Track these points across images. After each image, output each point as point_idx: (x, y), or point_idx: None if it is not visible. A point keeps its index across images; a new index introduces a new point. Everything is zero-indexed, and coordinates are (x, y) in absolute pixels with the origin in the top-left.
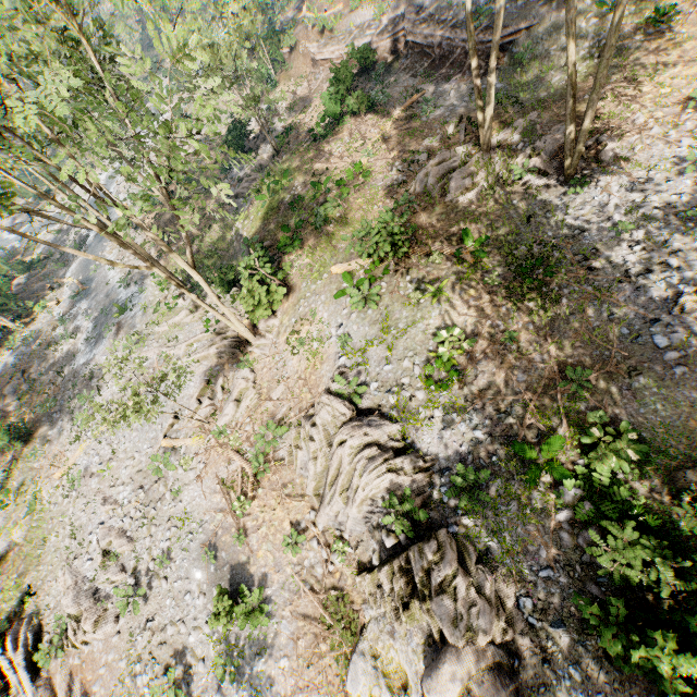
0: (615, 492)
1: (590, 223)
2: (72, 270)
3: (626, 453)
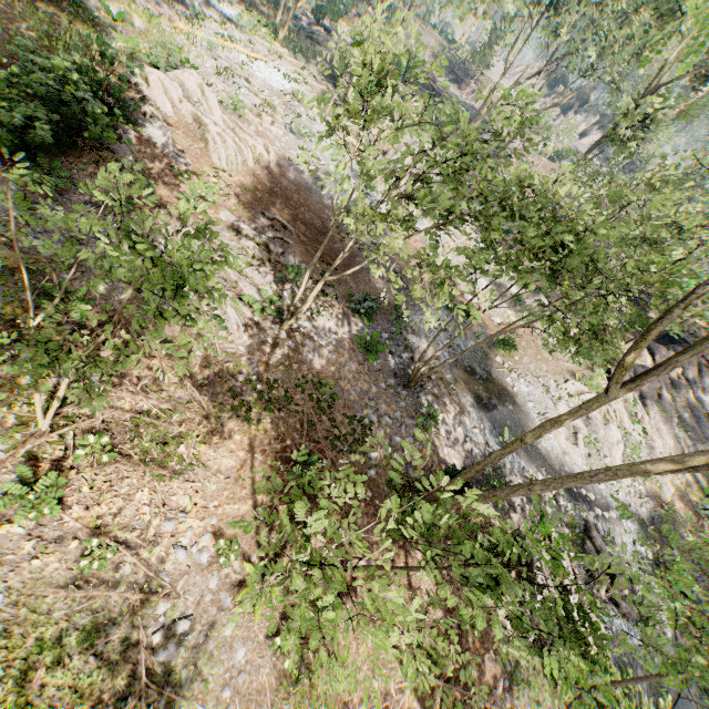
0: None
1: None
2: None
3: None
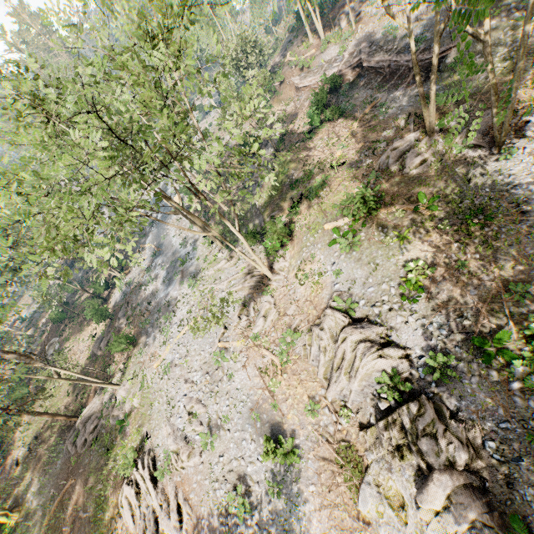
0: None
1: (520, 179)
2: (149, 239)
3: None
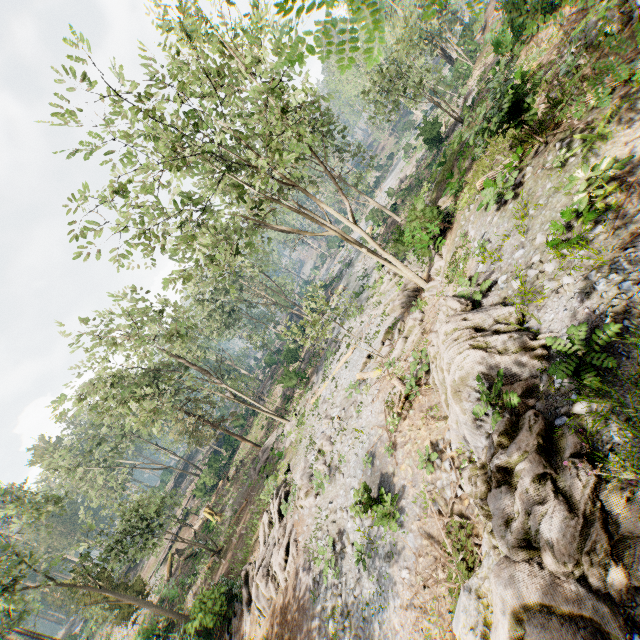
0: None
1: None
2: (343, 281)
3: None
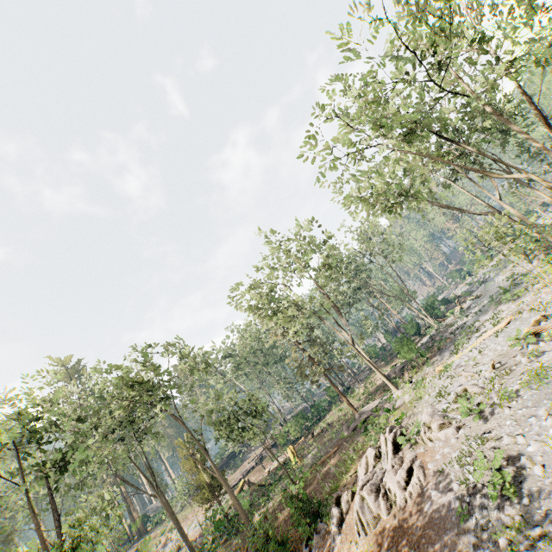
0: None
1: None
2: (473, 294)
3: None
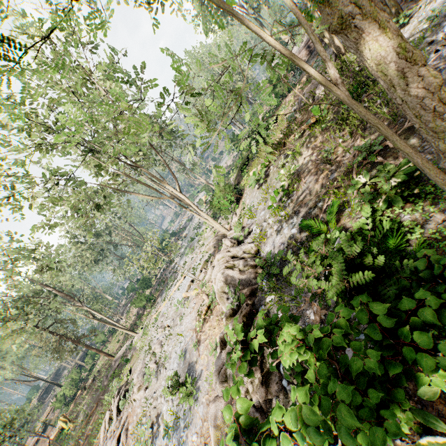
0: (380, 230)
1: (414, 34)
2: (186, 230)
3: (389, 183)
